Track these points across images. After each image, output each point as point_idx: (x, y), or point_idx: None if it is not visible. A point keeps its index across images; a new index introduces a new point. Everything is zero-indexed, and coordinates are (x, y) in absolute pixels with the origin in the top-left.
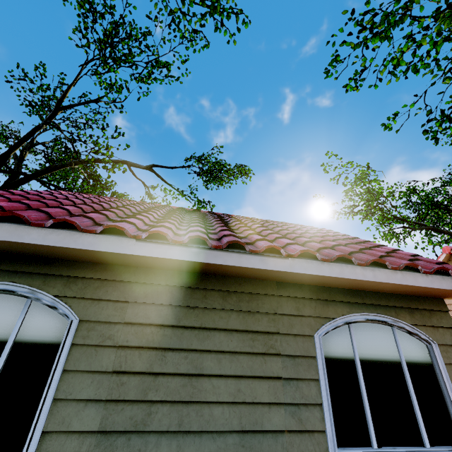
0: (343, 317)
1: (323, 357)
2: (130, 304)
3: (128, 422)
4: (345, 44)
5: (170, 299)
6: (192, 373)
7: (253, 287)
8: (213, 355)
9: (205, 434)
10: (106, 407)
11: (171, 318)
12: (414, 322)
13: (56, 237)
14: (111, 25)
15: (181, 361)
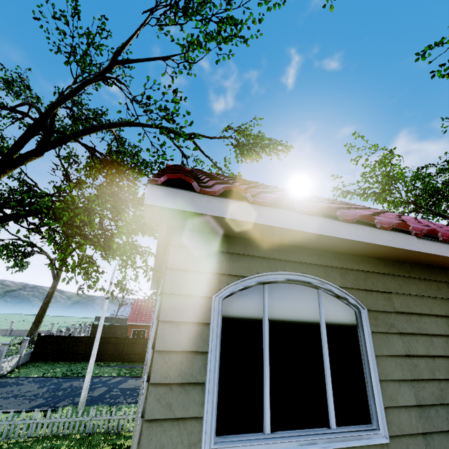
0: None
1: None
2: (392, 294)
3: (432, 397)
4: None
5: (418, 290)
6: None
7: None
8: None
9: None
10: (413, 385)
11: (424, 308)
12: None
13: (363, 233)
14: None
15: (444, 345)
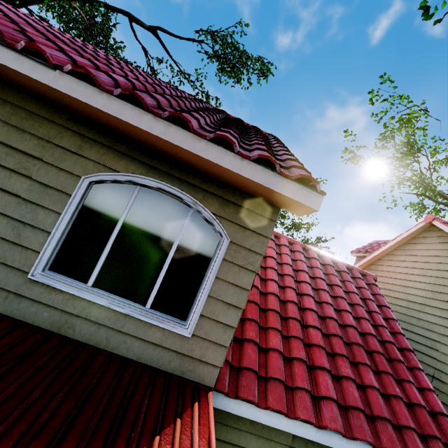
0: (131, 175)
1: (78, 198)
2: None
3: None
4: None
5: None
6: None
7: (38, 107)
8: None
9: None
10: None
11: None
12: (219, 213)
13: None
14: None
15: None
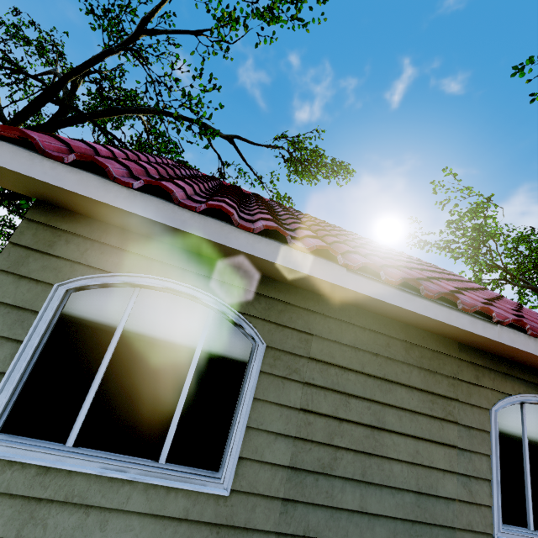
0: (520, 396)
1: (497, 434)
2: (314, 337)
3: (316, 463)
4: None
5: (354, 341)
6: (375, 425)
7: (436, 343)
8: (394, 411)
9: (385, 488)
10: (295, 444)
11: (355, 362)
12: None
13: (265, 248)
14: None
15: (365, 411)
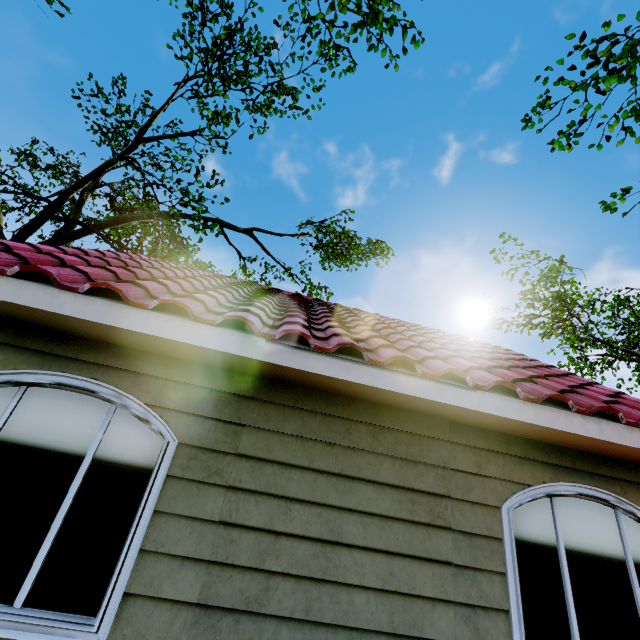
0: (544, 485)
1: (512, 542)
2: (246, 428)
3: (238, 597)
4: (562, 81)
5: (300, 429)
6: (327, 539)
7: (416, 424)
8: (357, 517)
9: (341, 631)
10: (209, 571)
11: (300, 456)
12: None
13: (161, 325)
14: (225, 32)
15: (313, 519)
